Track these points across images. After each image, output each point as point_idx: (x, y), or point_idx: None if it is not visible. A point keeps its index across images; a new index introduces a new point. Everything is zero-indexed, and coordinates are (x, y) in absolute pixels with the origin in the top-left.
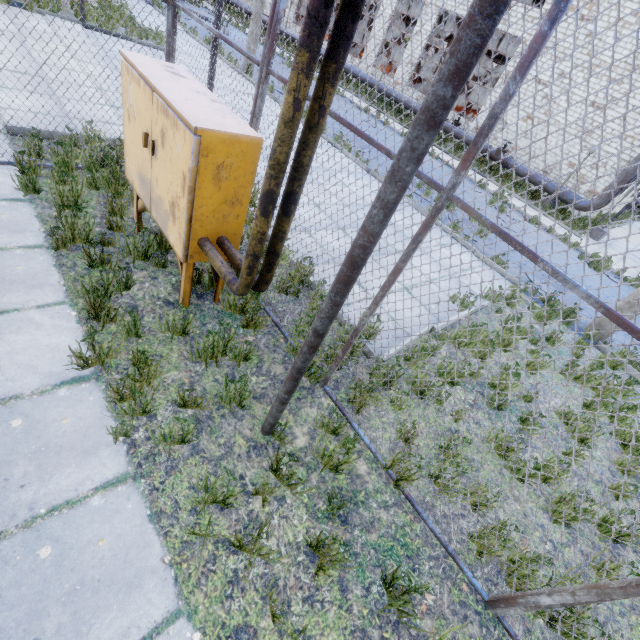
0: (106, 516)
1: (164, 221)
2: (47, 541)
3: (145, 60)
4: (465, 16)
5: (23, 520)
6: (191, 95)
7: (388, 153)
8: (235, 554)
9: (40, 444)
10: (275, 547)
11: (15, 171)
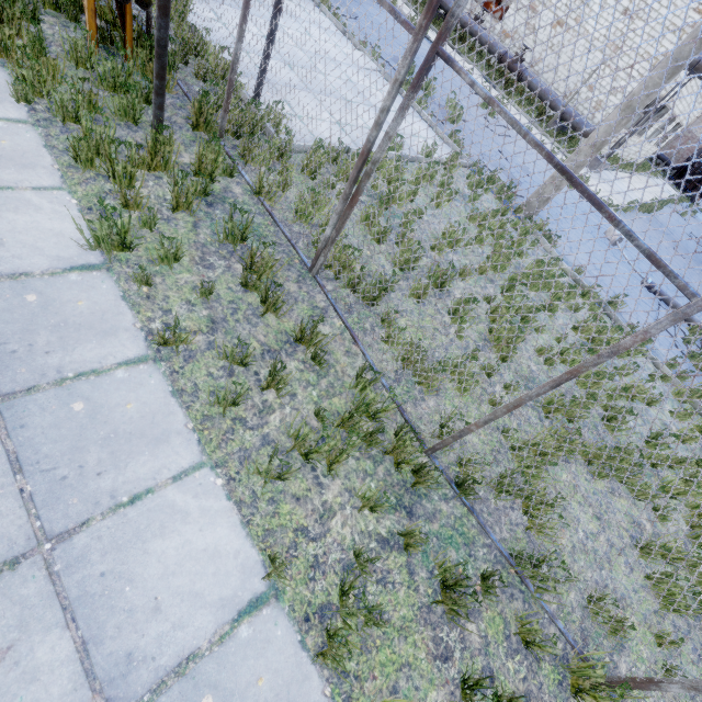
0: (8, 133)
1: None
2: None
3: None
4: None
5: None
6: None
7: None
8: (112, 184)
9: None
10: (146, 193)
11: None
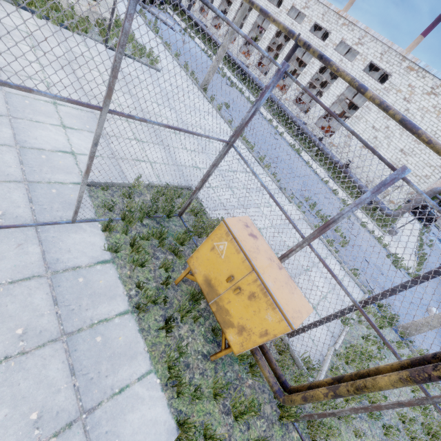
0: None
1: (225, 323)
2: None
3: (237, 226)
4: None
5: None
6: (272, 270)
7: (394, 353)
8: None
9: None
10: None
11: (98, 228)
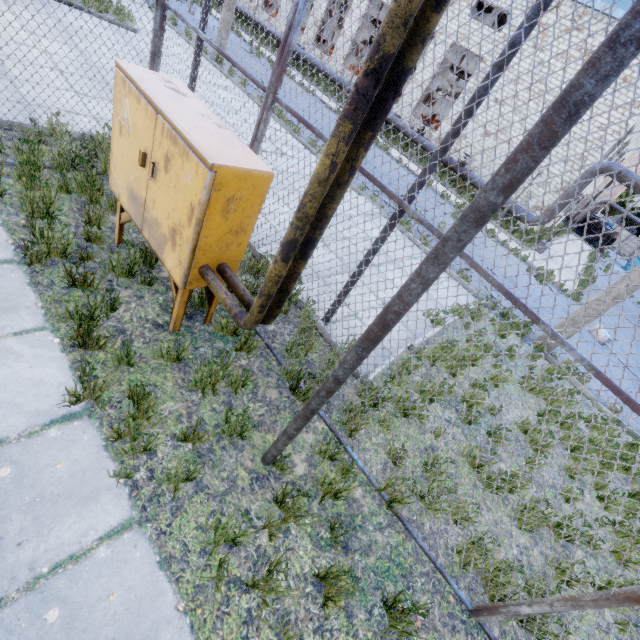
0: (114, 568)
1: (160, 244)
2: (53, 603)
3: (143, 73)
4: (523, 141)
5: (24, 582)
6: (198, 120)
7: (400, 203)
8: (247, 593)
9: (34, 494)
10: (284, 581)
11: None
